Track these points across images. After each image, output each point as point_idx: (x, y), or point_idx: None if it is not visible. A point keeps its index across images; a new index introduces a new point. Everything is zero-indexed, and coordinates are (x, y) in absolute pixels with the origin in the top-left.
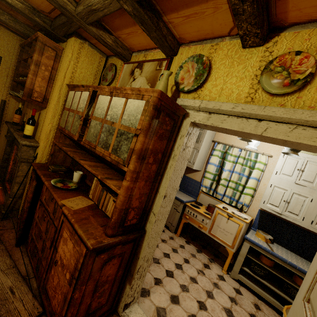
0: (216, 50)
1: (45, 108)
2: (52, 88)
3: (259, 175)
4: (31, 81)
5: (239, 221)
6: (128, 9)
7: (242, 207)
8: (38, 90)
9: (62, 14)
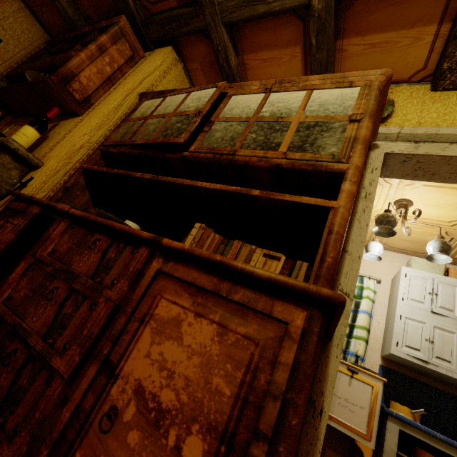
0: (393, 92)
1: (79, 116)
2: (105, 93)
3: (371, 307)
4: (80, 63)
5: (370, 380)
6: (316, 6)
7: (358, 359)
8: (83, 82)
9: (178, 8)
